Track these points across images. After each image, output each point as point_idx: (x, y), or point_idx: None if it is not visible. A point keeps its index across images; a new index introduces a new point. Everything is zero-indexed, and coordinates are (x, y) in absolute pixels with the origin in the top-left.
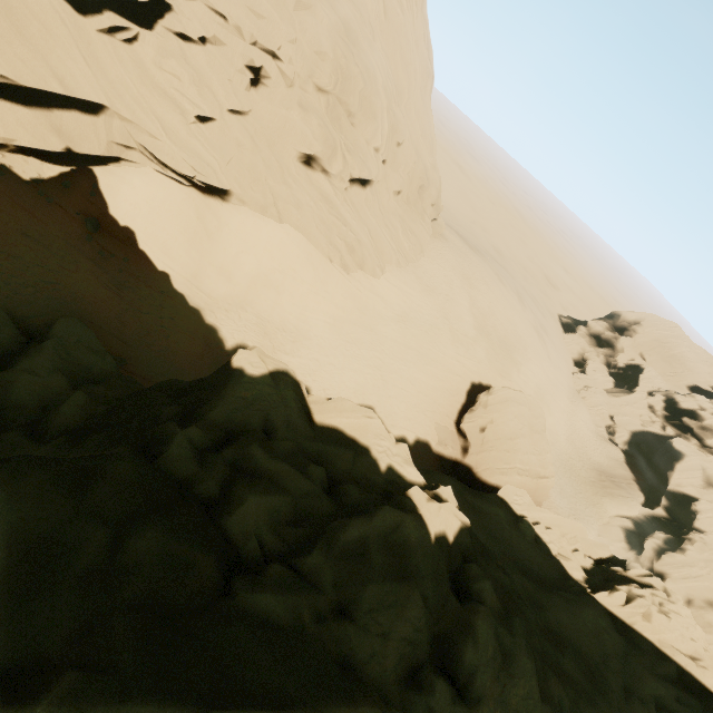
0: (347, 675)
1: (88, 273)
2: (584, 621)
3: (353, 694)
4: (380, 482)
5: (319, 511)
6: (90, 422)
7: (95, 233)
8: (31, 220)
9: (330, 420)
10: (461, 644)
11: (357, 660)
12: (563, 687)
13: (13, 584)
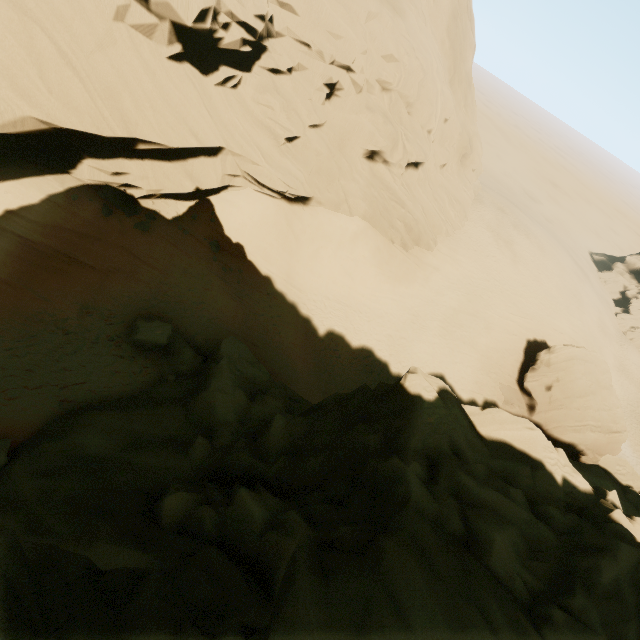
0: None
1: (220, 289)
2: None
3: None
4: (561, 495)
5: (547, 542)
6: (297, 443)
7: (217, 253)
8: (178, 252)
9: (495, 433)
10: None
11: None
12: None
13: None
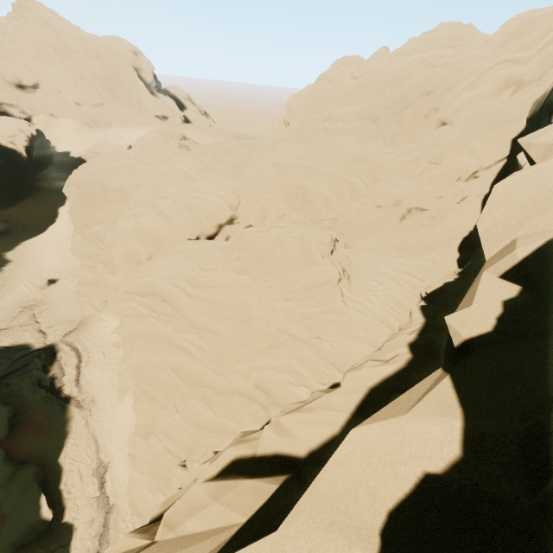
0: None
1: None
2: None
3: None
4: None
5: None
6: None
7: None
8: None
9: None
10: None
11: None
12: None
13: None
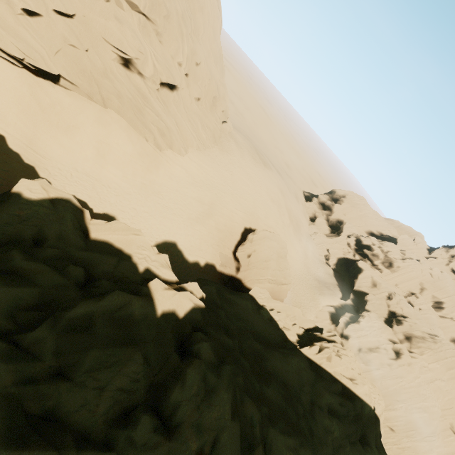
0: (43, 424)
1: None
2: (291, 365)
3: (28, 441)
4: (137, 280)
5: (62, 299)
6: None
7: None
8: None
9: (103, 236)
10: (171, 387)
11: (64, 410)
12: (256, 407)
13: None
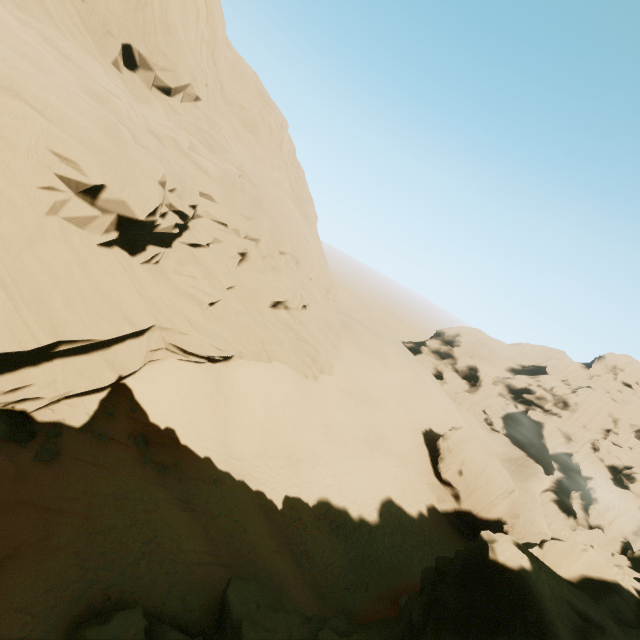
0: None
1: (166, 503)
2: None
3: None
4: None
5: None
6: None
7: (146, 450)
8: (99, 472)
9: (571, 571)
10: None
11: None
12: None
13: None
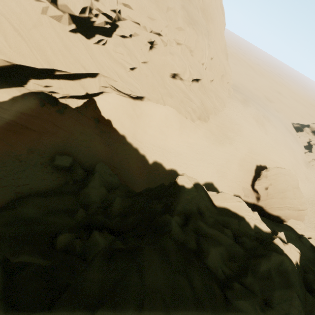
0: None
1: (98, 141)
2: None
3: None
4: (252, 233)
5: (238, 253)
6: (125, 210)
7: (98, 124)
8: (77, 123)
9: (222, 204)
10: None
11: None
12: None
13: (179, 311)
